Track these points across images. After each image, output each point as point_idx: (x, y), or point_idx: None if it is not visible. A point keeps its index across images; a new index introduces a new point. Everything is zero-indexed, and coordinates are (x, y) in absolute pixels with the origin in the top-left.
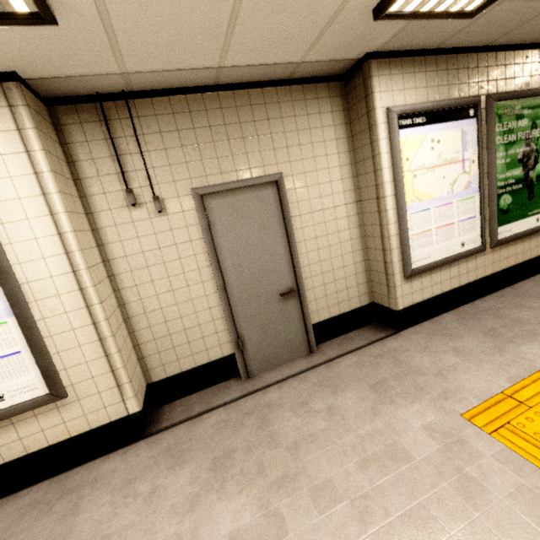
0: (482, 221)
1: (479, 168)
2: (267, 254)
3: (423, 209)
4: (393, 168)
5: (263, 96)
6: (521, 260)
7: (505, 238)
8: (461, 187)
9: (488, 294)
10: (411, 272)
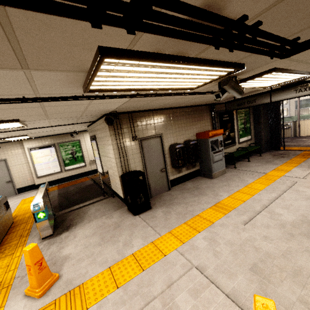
0: (59, 166)
1: (56, 156)
2: (3, 174)
3: (40, 164)
4: (30, 158)
5: (1, 145)
6: (76, 173)
7: (68, 169)
8: (52, 160)
9: (69, 181)
10: (38, 177)
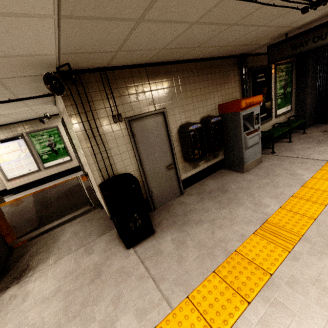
0: (35, 163)
1: (29, 150)
2: None
3: (8, 163)
4: None
5: None
6: (61, 171)
7: (48, 166)
8: (23, 156)
9: (53, 181)
10: (8, 180)
